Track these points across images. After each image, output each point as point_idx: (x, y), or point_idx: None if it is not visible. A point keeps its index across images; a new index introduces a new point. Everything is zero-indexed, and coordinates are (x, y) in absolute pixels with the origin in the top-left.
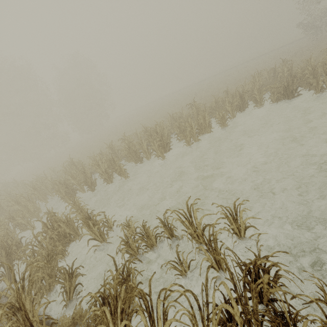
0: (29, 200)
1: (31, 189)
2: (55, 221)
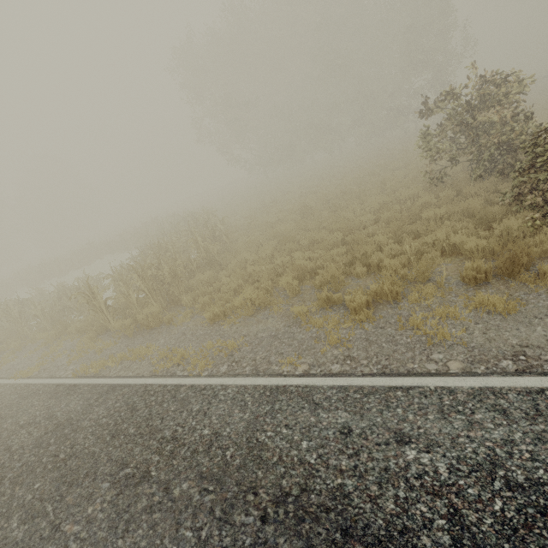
0: None
1: None
2: None
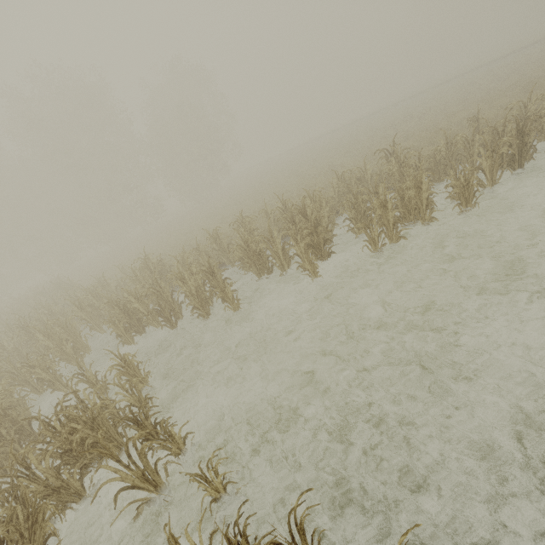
0: (68, 331)
1: (75, 309)
2: (67, 418)
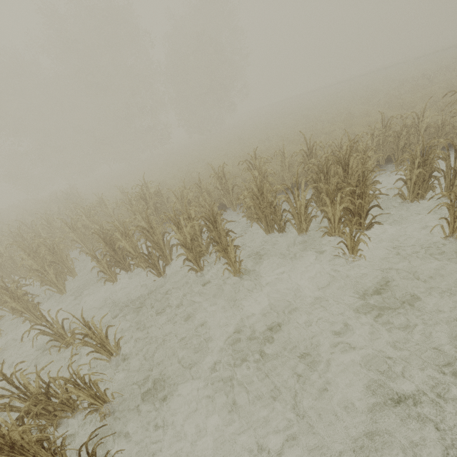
0: (55, 253)
1: (67, 229)
2: None
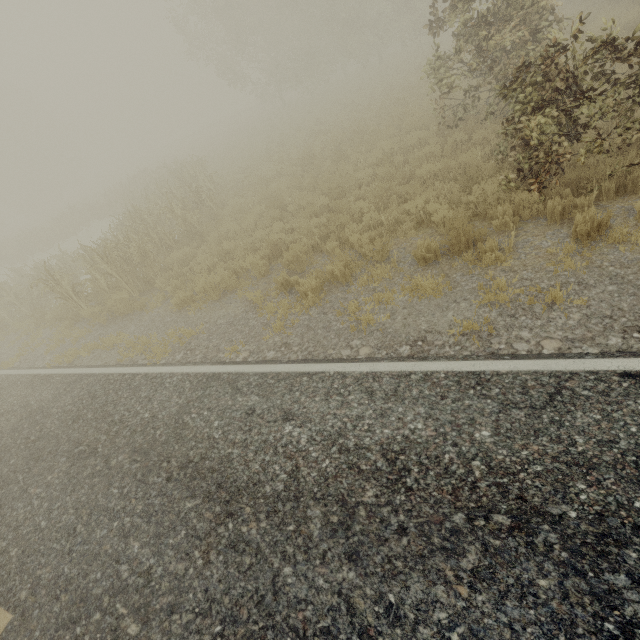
0: None
1: None
2: None
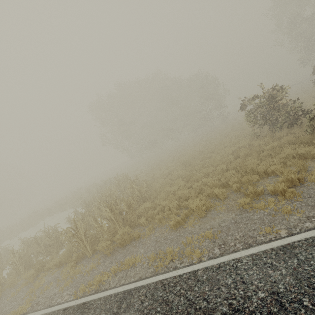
0: None
1: None
2: None
